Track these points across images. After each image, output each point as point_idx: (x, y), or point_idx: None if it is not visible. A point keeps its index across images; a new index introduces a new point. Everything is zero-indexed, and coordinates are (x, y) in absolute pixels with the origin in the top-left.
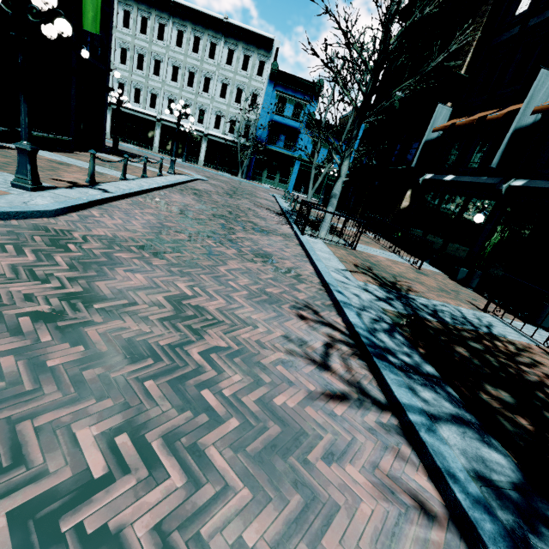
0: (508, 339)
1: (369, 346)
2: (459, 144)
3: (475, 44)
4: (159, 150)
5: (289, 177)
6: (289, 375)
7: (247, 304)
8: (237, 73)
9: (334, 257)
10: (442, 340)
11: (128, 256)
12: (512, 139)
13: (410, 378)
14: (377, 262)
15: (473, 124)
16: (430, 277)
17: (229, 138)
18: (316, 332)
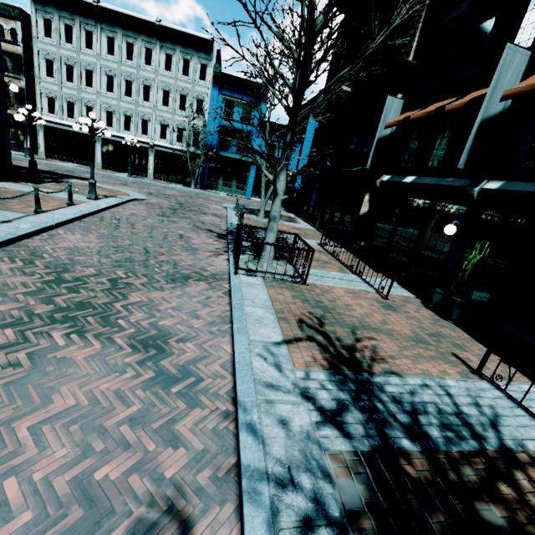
0: (528, 449)
1: None
2: (415, 140)
3: (421, 26)
4: (103, 166)
5: (246, 183)
6: None
7: None
8: (178, 78)
9: (270, 313)
10: (435, 531)
11: None
12: (480, 132)
13: None
14: (333, 300)
15: (428, 117)
16: (400, 312)
17: (178, 147)
18: None
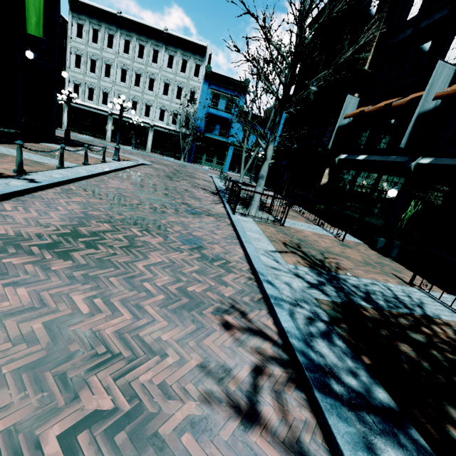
0: (442, 319)
1: (307, 370)
2: (367, 128)
3: (375, 44)
4: (112, 140)
5: (225, 160)
6: (199, 453)
7: (160, 315)
8: (177, 74)
9: (263, 237)
10: (383, 335)
11: (21, 261)
12: (417, 122)
13: (364, 424)
14: (305, 237)
15: (378, 111)
16: (353, 249)
17: (172, 128)
18: (242, 349)
